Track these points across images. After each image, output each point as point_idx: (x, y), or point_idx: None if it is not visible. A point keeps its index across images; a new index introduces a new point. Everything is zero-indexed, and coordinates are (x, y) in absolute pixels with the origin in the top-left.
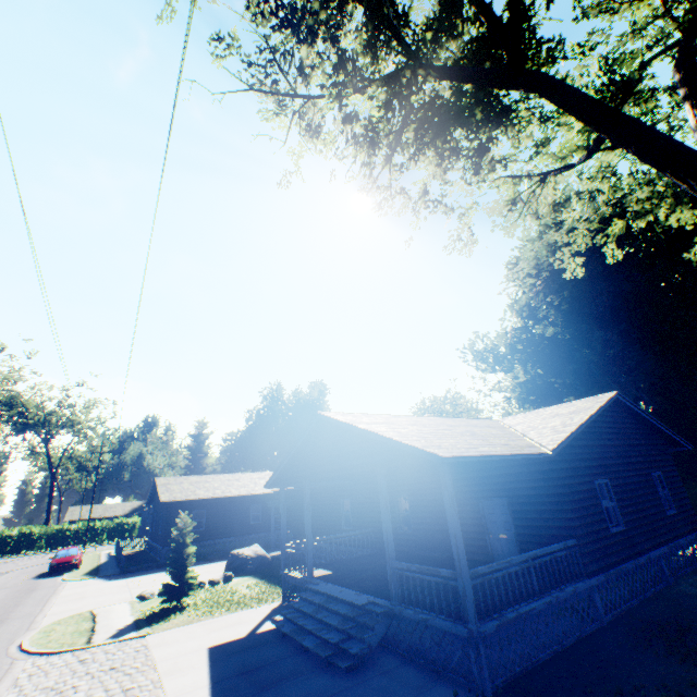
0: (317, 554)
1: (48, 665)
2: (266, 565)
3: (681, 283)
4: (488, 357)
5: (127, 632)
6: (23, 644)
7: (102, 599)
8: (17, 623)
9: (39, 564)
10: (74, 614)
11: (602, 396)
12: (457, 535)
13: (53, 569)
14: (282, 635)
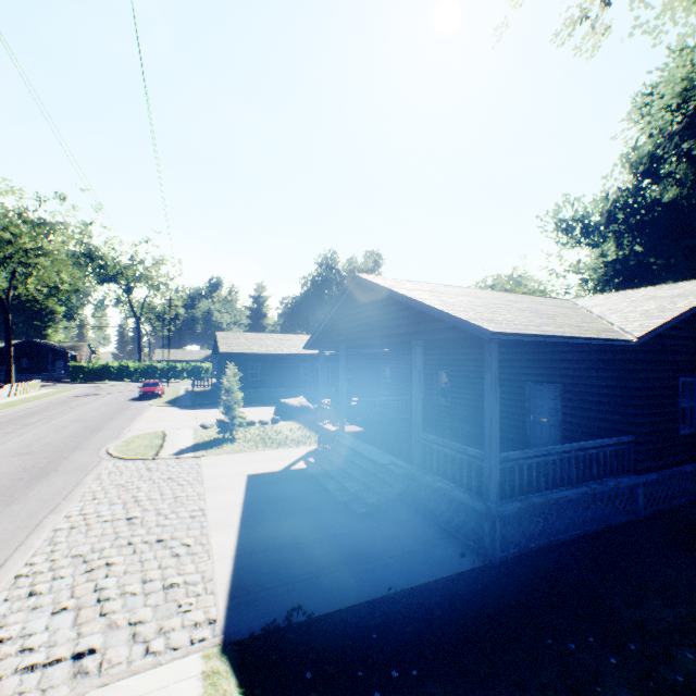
0: (357, 411)
1: (124, 468)
2: (309, 415)
3: None
4: (574, 228)
5: (187, 452)
6: (109, 449)
7: (174, 424)
8: (110, 432)
9: (135, 391)
10: (150, 432)
11: None
12: (493, 419)
13: (142, 395)
14: (311, 475)
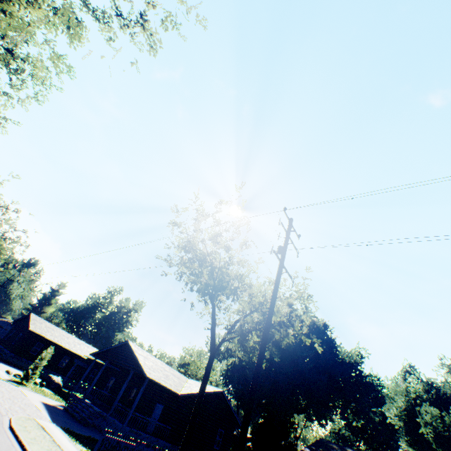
0: None
1: None
2: (59, 389)
3: (297, 363)
4: None
5: (11, 381)
6: None
7: None
8: None
9: None
10: None
11: (218, 389)
12: (138, 399)
13: None
14: (66, 410)
